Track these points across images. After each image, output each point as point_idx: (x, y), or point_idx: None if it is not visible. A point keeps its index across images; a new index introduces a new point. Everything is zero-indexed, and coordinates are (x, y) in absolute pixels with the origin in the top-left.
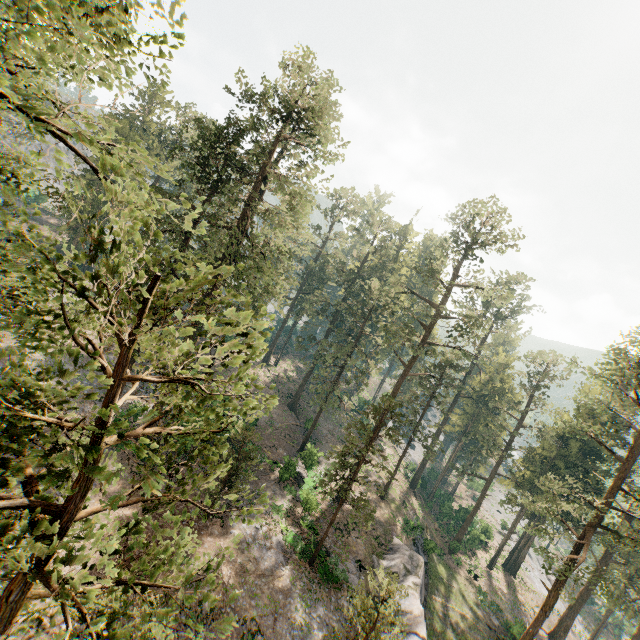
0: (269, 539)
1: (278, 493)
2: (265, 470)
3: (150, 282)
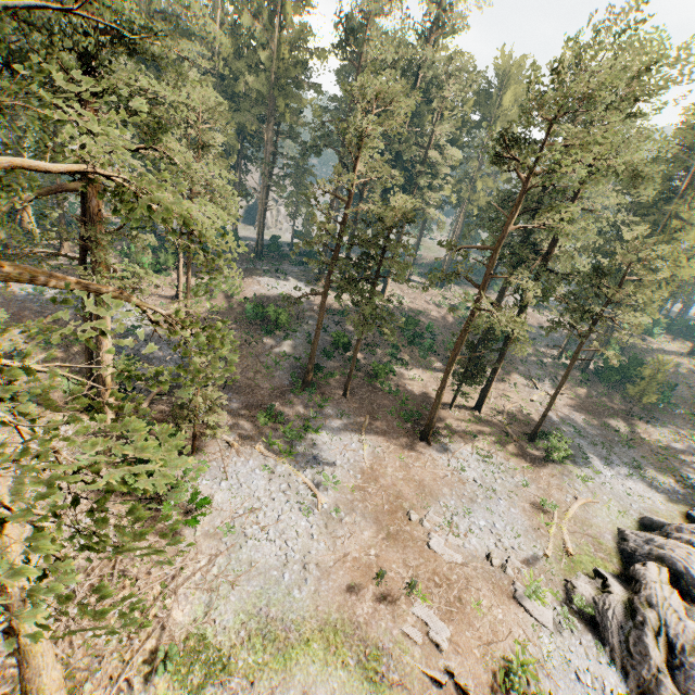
0: (680, 441)
1: (693, 431)
2: (681, 418)
3: (636, 243)
